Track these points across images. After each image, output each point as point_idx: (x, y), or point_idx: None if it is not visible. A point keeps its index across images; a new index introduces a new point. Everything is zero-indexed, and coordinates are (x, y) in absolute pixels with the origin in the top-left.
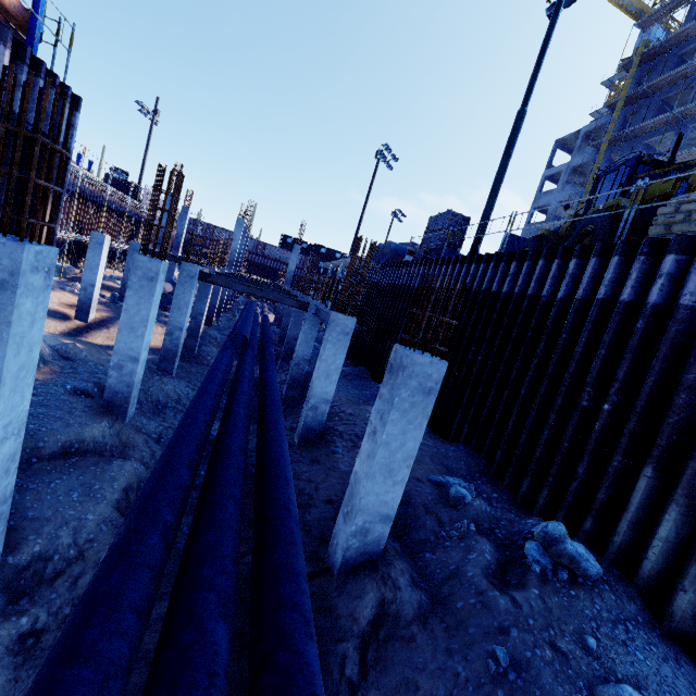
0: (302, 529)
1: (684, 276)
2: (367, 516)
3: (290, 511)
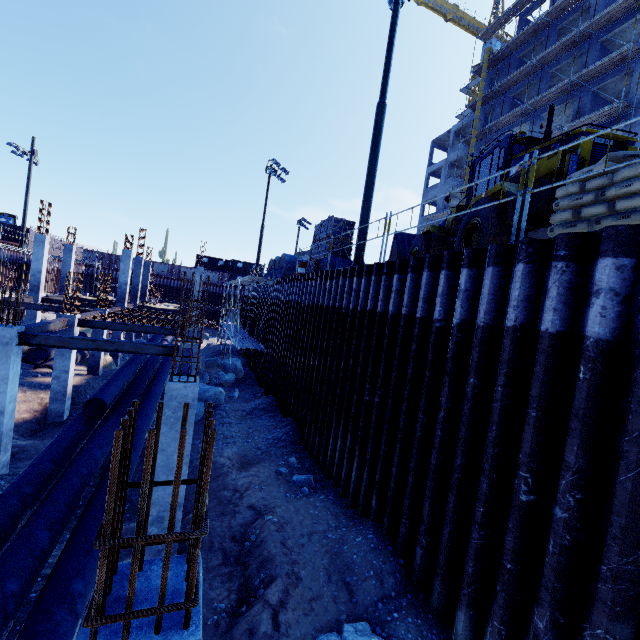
0: None
1: (636, 291)
2: None
3: None
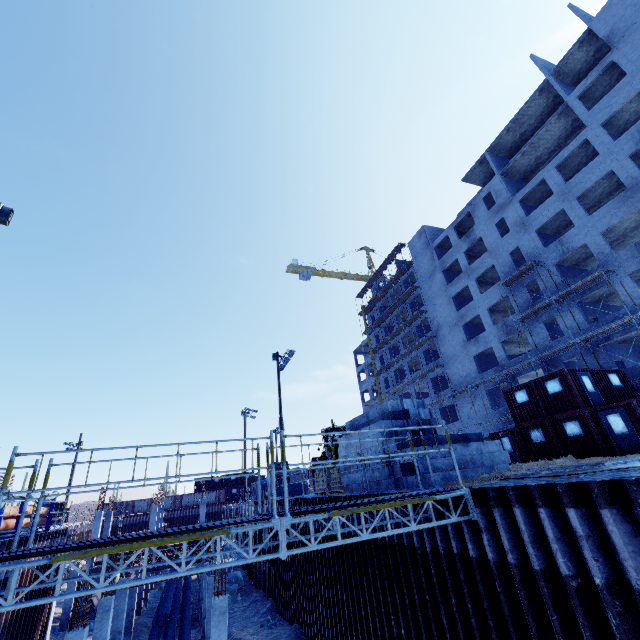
0: None
1: None
2: None
3: None
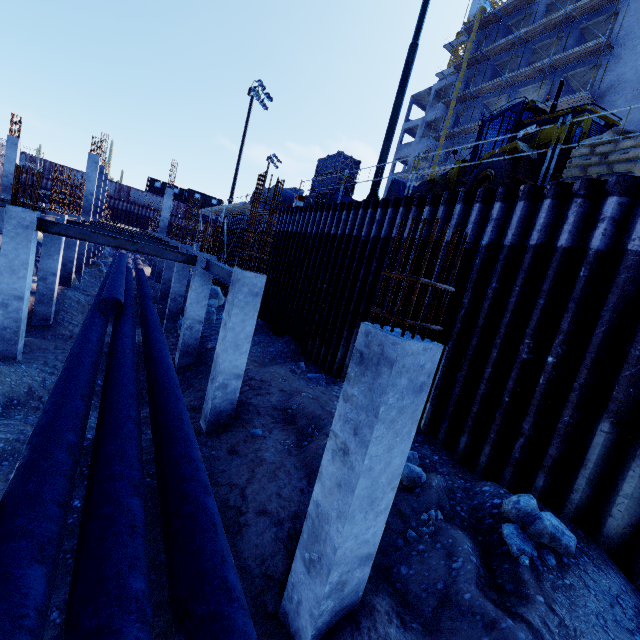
0: (237, 567)
1: (627, 220)
2: (343, 566)
3: (231, 589)
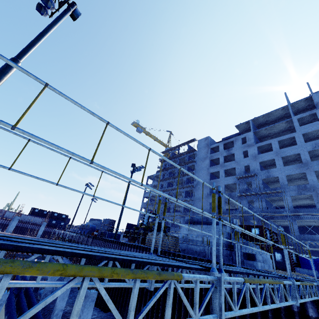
0: None
1: None
2: None
3: None
